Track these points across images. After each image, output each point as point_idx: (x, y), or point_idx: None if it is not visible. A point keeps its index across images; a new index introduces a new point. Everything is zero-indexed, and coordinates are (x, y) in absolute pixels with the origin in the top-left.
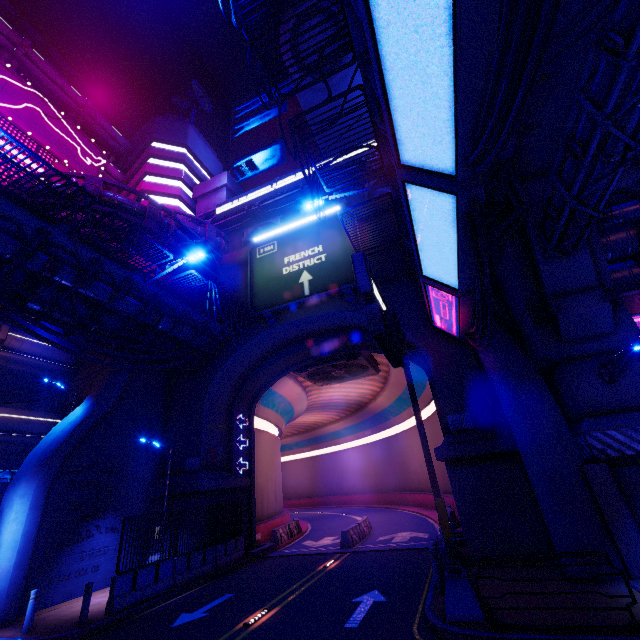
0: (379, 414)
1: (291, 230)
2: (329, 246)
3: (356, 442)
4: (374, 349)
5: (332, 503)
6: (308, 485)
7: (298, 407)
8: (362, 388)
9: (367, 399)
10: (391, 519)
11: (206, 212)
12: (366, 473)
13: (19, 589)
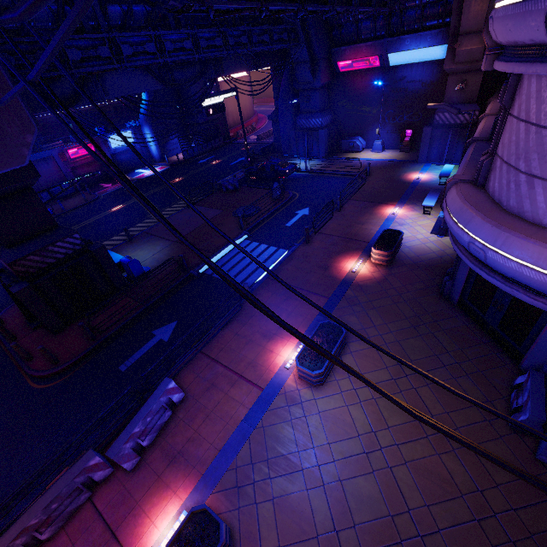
0: None
1: None
2: None
3: None
4: None
5: None
6: None
7: None
8: None
9: None
10: None
11: None
12: None
13: (161, 154)
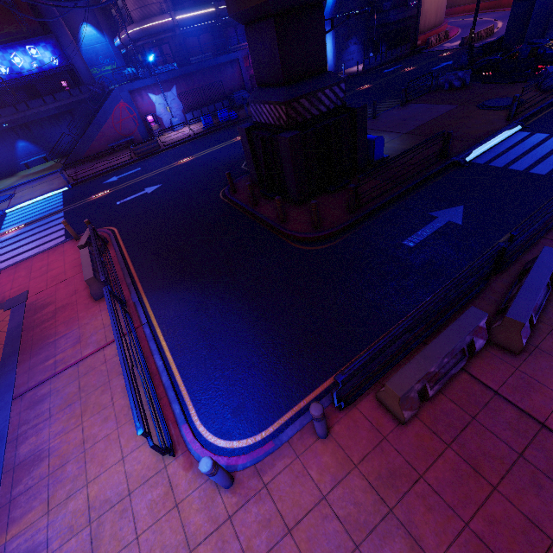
0: None
1: None
2: None
3: None
4: None
5: (501, 7)
6: None
7: None
8: None
9: None
10: None
11: None
12: None
13: (335, 65)
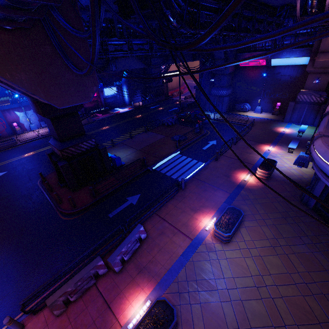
0: None
1: None
2: None
3: None
4: None
5: None
6: None
7: None
8: None
9: None
10: None
11: None
12: None
13: (130, 101)
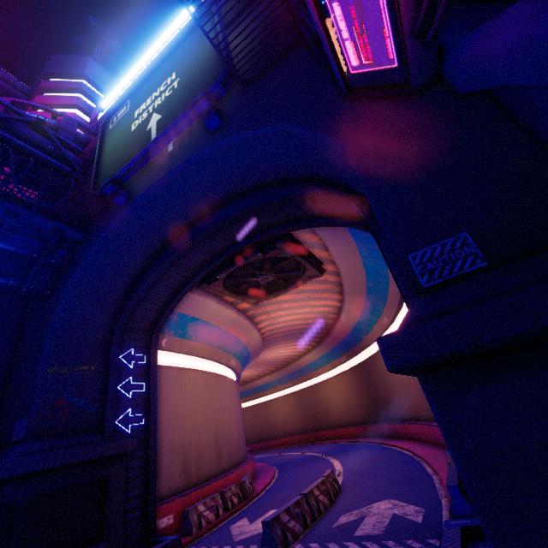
0: (350, 335)
1: (143, 76)
2: (183, 66)
3: (334, 371)
4: (292, 223)
5: (320, 439)
6: (295, 421)
7: (247, 338)
8: (319, 305)
9: (331, 320)
10: (373, 465)
11: (93, 125)
12: (349, 403)
13: None
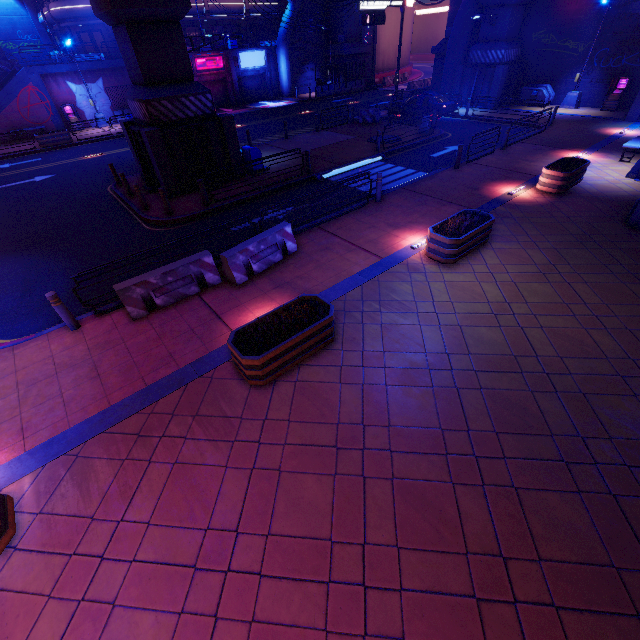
0: None
1: None
2: None
3: None
4: None
5: None
6: None
7: None
8: None
9: None
10: None
11: None
12: None
13: (291, 87)
